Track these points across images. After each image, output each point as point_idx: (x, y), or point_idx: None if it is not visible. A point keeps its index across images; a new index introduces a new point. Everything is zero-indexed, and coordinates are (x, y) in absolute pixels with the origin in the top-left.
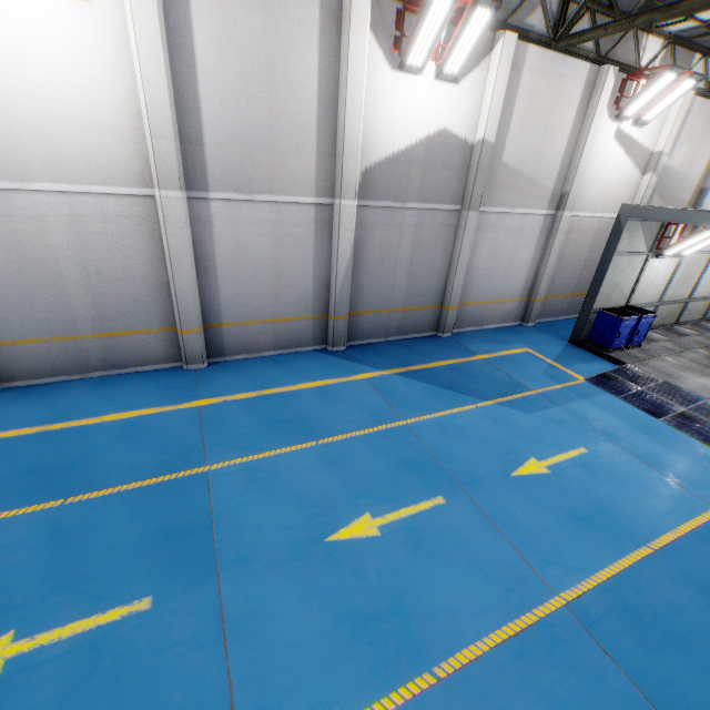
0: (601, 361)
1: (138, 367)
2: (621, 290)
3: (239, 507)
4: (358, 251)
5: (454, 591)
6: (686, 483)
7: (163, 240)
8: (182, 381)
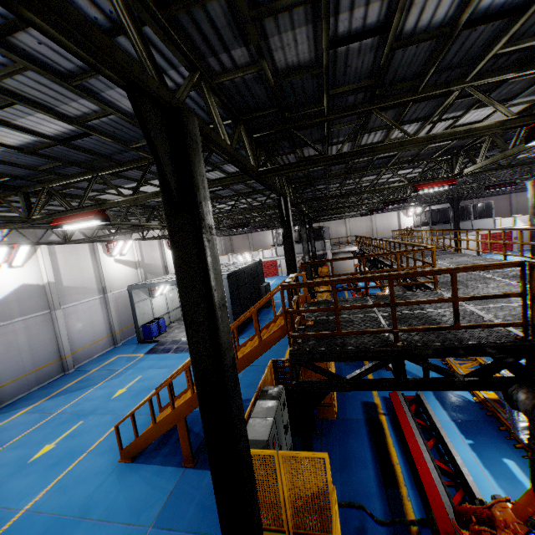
0: (152, 344)
1: None
2: (148, 314)
3: None
4: None
5: (91, 436)
6: (173, 366)
7: None
8: None
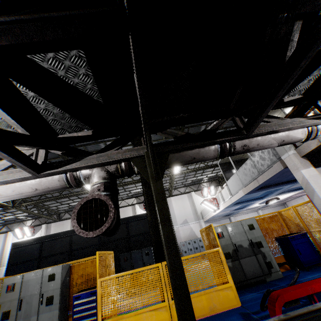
0: None
1: None
2: None
3: None
4: None
5: None
6: None
7: None
8: None
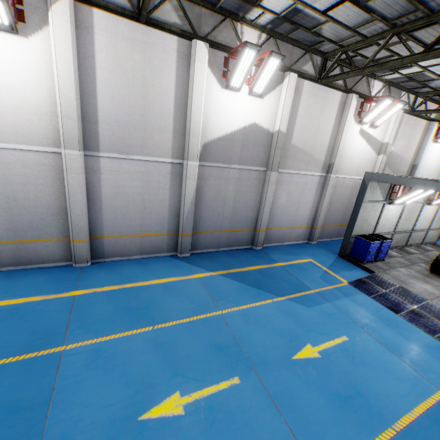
0: (359, 269)
1: (39, 264)
2: (369, 223)
3: (77, 384)
4: (199, 192)
5: None
6: (418, 367)
7: (65, 180)
8: (69, 275)
